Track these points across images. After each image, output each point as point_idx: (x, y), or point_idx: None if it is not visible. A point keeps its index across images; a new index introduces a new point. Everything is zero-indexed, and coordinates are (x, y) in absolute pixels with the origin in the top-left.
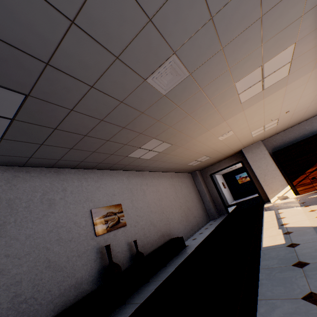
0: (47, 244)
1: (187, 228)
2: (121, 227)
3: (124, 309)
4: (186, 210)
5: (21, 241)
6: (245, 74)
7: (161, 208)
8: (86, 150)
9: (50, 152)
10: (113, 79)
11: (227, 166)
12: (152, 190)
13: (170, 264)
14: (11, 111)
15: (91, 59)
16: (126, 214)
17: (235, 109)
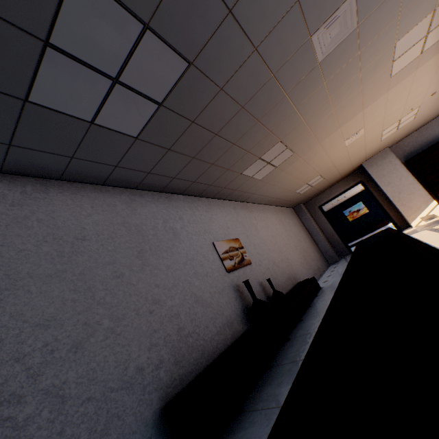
0: (187, 277)
1: (310, 272)
2: (247, 265)
3: (296, 341)
4: (302, 251)
5: (163, 272)
6: (412, 26)
7: (278, 247)
8: (206, 162)
9: (170, 164)
10: (280, 37)
11: (342, 191)
12: (262, 225)
13: (315, 303)
14: (165, 90)
15: (273, 3)
16: (247, 250)
17: (380, 88)
